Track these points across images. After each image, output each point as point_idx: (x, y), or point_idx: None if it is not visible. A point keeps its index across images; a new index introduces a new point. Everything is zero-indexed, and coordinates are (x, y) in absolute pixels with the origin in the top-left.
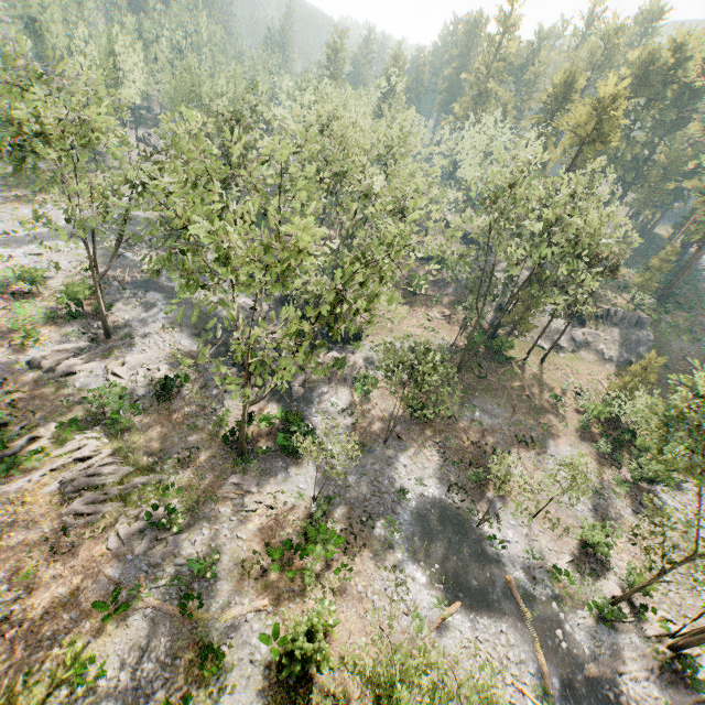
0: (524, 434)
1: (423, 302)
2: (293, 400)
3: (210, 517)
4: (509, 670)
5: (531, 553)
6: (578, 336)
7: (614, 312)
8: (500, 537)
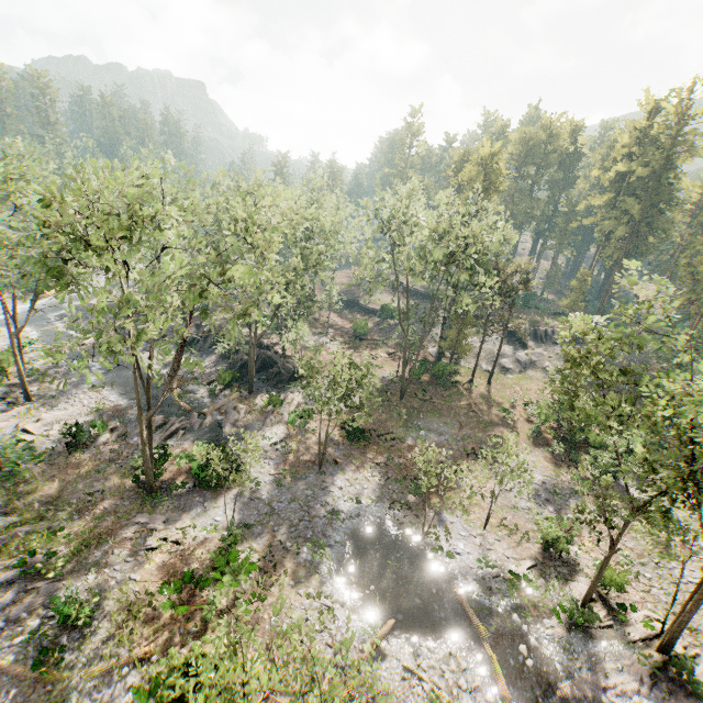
0: (474, 447)
1: (368, 345)
2: (222, 438)
3: (101, 560)
4: (460, 700)
5: (484, 561)
6: (522, 357)
7: (551, 332)
8: (449, 549)
